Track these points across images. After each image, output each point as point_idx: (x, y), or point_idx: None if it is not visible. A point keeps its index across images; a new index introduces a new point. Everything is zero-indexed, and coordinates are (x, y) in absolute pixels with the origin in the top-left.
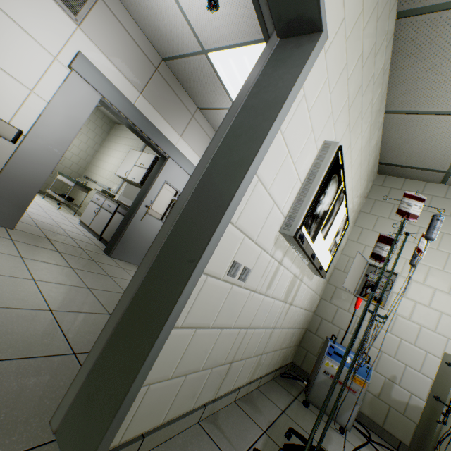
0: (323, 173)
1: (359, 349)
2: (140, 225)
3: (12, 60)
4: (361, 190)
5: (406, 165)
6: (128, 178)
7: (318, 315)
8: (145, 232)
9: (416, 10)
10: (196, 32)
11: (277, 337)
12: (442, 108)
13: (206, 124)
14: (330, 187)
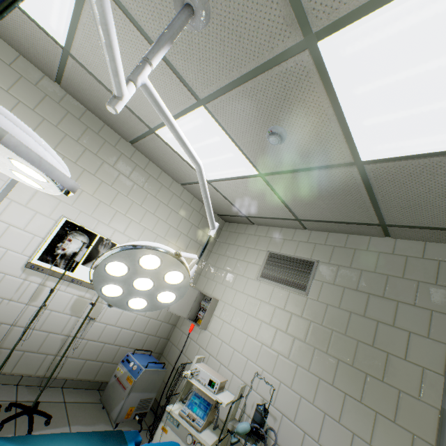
0: (50, 232)
1: (74, 337)
2: None
3: None
4: (193, 236)
5: (228, 214)
6: None
7: (171, 341)
8: None
9: (133, 141)
10: None
11: (82, 347)
12: (193, 180)
13: None
14: (73, 238)
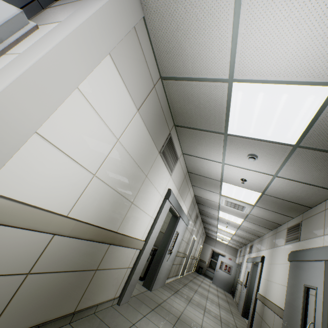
0: None
1: None
2: (164, 263)
3: (150, 207)
4: None
5: None
6: None
7: None
8: (164, 265)
9: None
10: (223, 178)
11: None
12: None
13: (191, 190)
14: None
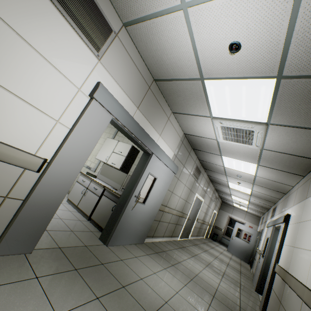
0: None
1: None
2: (130, 212)
3: (43, 97)
4: None
5: None
6: (108, 163)
7: None
8: (132, 217)
9: None
10: (201, 65)
11: None
12: None
13: (175, 122)
14: None
